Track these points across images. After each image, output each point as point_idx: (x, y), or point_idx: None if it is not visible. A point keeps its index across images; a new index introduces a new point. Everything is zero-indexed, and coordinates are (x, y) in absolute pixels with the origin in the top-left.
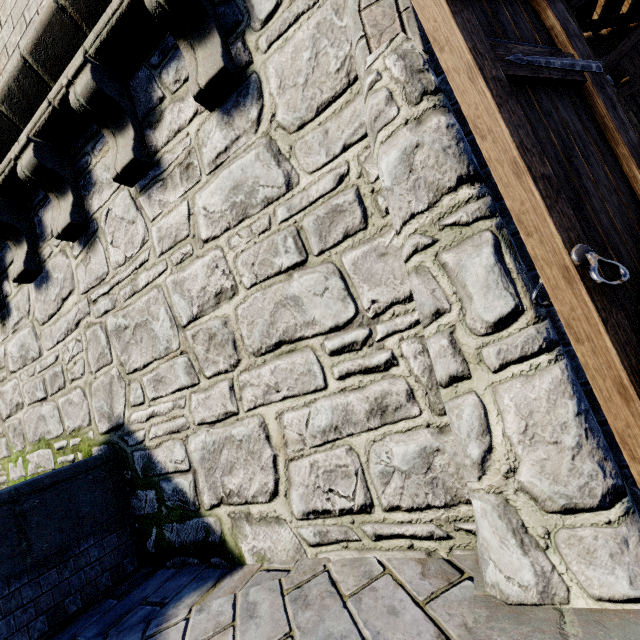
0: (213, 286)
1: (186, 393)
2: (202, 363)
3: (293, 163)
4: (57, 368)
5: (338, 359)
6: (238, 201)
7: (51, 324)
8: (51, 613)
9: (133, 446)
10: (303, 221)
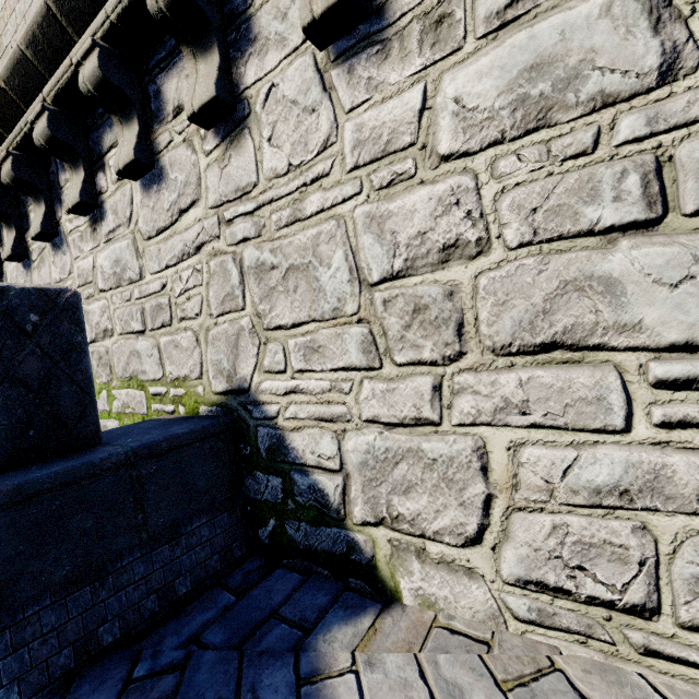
0: (441, 233)
1: (355, 376)
2: (392, 342)
3: (695, 27)
4: (162, 299)
5: (670, 396)
6: (534, 94)
7: (160, 241)
8: (161, 593)
9: (259, 420)
10: (679, 147)
